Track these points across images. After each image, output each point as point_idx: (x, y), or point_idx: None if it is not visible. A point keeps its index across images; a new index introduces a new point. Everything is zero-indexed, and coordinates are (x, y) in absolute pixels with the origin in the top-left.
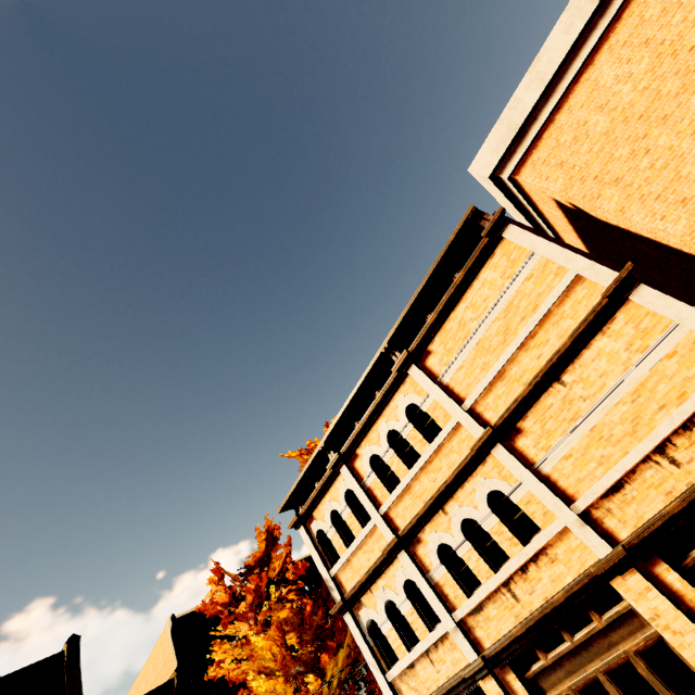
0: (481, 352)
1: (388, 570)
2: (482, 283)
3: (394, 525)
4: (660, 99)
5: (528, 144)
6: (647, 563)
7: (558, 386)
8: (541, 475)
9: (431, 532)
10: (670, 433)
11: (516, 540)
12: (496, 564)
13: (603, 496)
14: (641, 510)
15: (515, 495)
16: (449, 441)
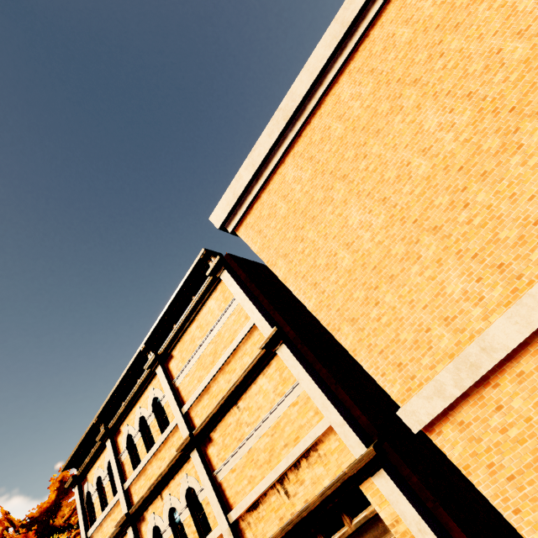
0: (200, 366)
1: None
2: (208, 310)
3: (132, 500)
4: (313, 203)
5: (244, 210)
6: None
7: (236, 409)
8: (217, 481)
9: (152, 513)
10: (288, 468)
11: (197, 534)
12: None
13: (247, 510)
14: (265, 529)
15: (201, 495)
16: (172, 436)
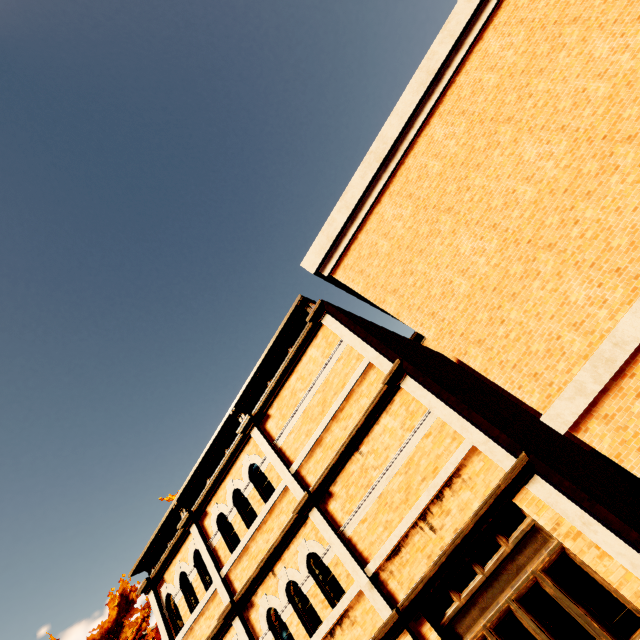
0: (306, 420)
1: (225, 638)
2: (309, 359)
3: (233, 587)
4: (418, 237)
5: (340, 253)
6: (417, 623)
7: (358, 455)
8: (345, 537)
9: (262, 595)
10: (429, 502)
11: (327, 602)
12: (314, 627)
13: (387, 559)
14: (412, 572)
15: (327, 557)
16: (280, 502)
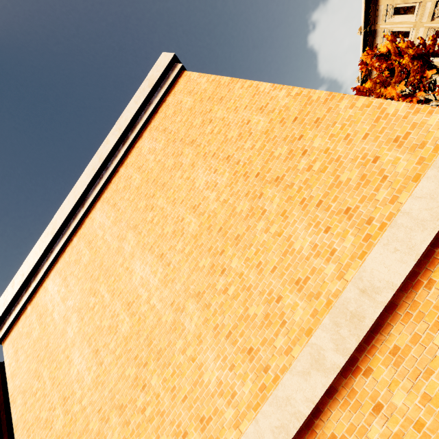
0: None
1: None
2: None
3: None
4: (55, 332)
5: (10, 322)
6: None
7: None
8: None
9: None
10: None
11: None
12: None
13: None
14: None
15: None
16: None
